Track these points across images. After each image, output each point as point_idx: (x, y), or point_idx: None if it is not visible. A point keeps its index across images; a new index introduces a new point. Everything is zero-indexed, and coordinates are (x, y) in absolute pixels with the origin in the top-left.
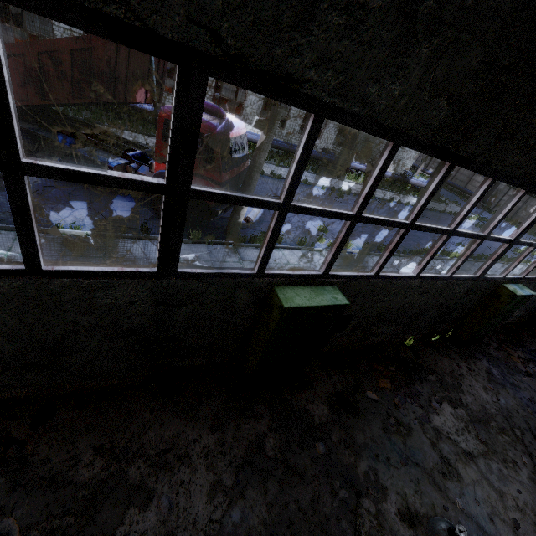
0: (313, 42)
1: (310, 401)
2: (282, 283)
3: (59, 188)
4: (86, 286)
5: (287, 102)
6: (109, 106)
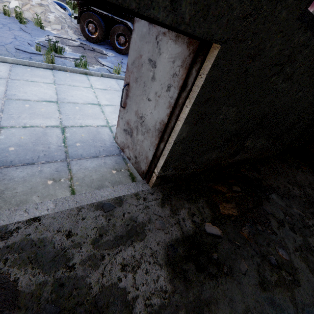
0: None
1: None
2: None
3: (125, 59)
4: None
5: None
6: None
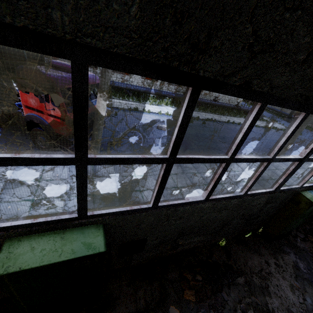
0: None
1: None
2: (20, 234)
3: None
4: None
5: None
6: None
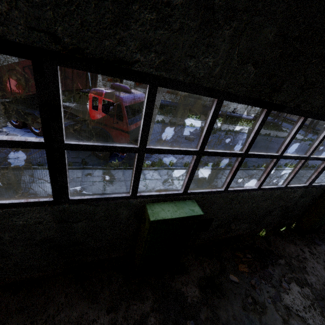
0: (134, 34)
1: (185, 284)
2: (152, 201)
3: None
4: (1, 214)
5: (125, 78)
6: (76, 92)
